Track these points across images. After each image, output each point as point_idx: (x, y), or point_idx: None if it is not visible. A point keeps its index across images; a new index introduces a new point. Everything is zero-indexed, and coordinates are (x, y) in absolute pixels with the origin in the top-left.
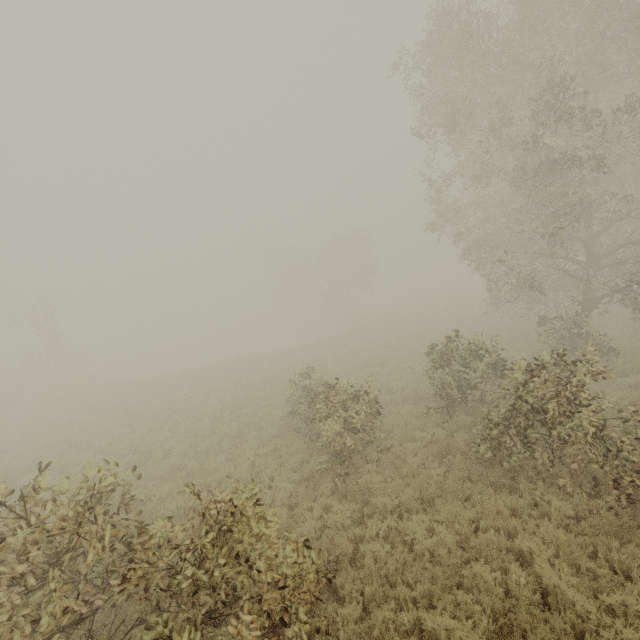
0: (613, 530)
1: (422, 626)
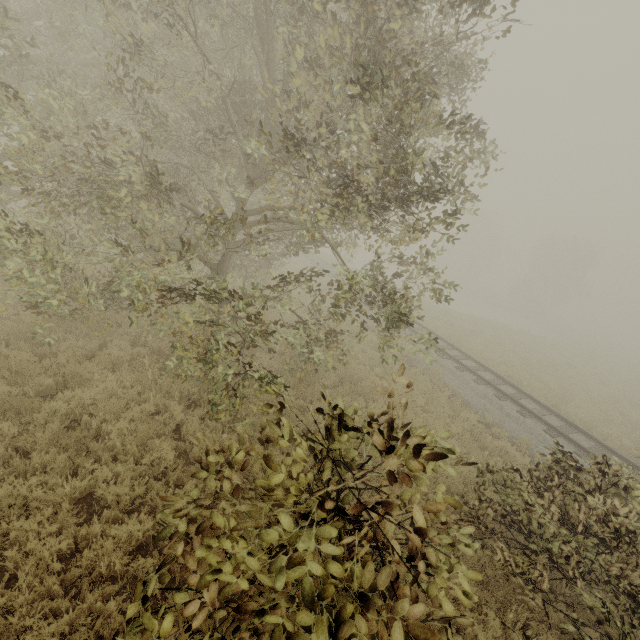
0: None
1: None
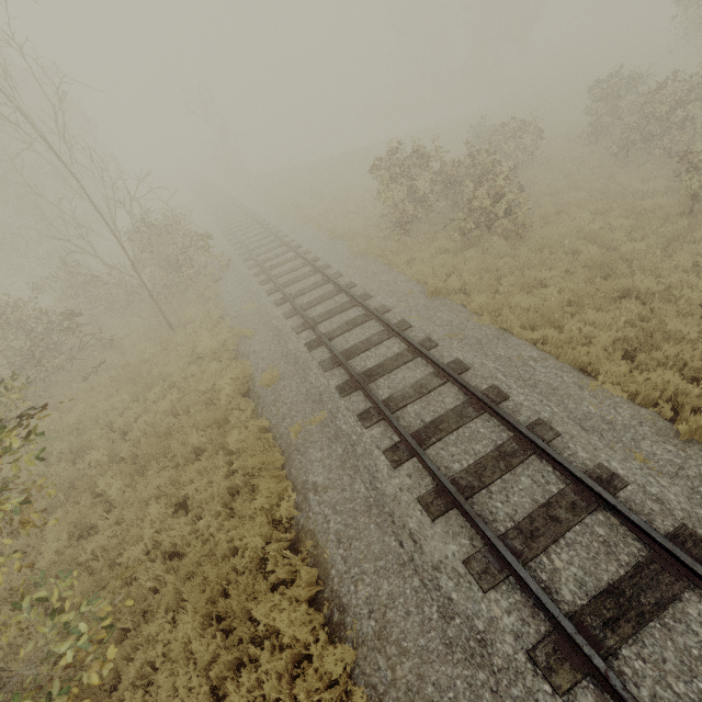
0: (672, 168)
1: (561, 202)
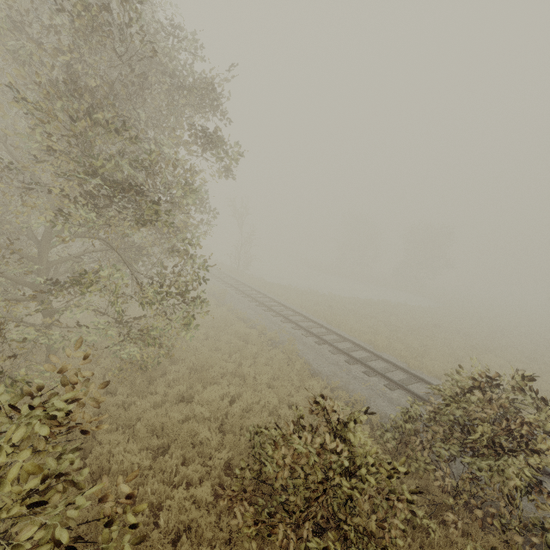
0: None
1: None
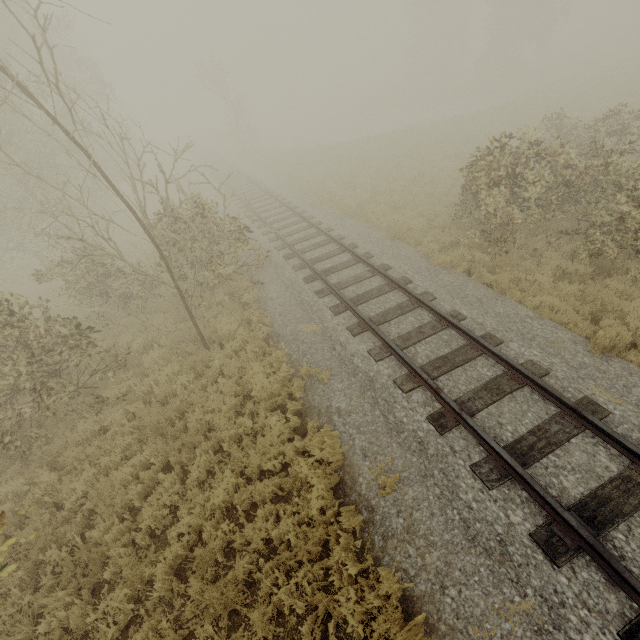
0: None
1: None
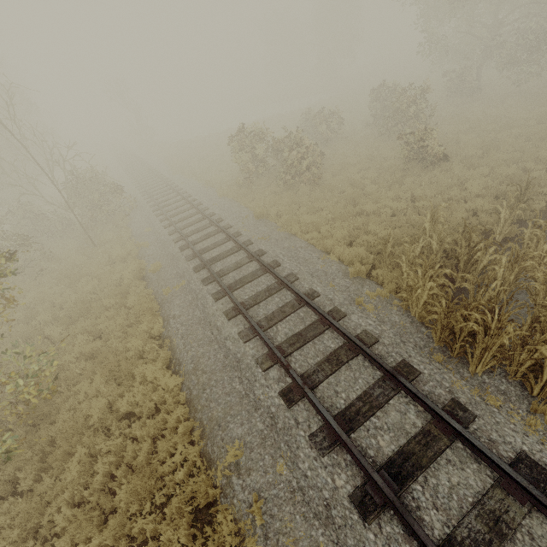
0: None
1: (346, 163)
